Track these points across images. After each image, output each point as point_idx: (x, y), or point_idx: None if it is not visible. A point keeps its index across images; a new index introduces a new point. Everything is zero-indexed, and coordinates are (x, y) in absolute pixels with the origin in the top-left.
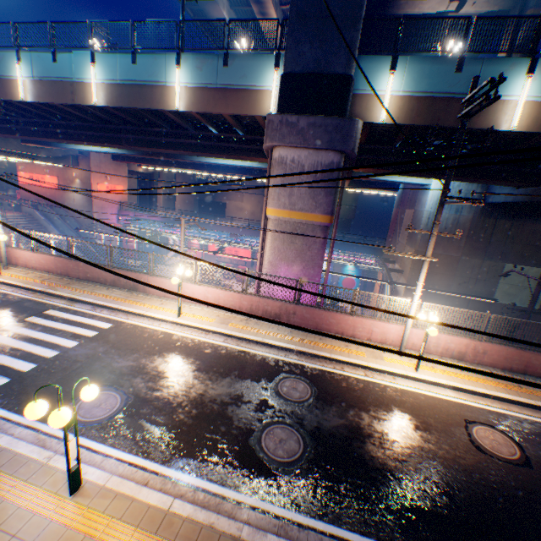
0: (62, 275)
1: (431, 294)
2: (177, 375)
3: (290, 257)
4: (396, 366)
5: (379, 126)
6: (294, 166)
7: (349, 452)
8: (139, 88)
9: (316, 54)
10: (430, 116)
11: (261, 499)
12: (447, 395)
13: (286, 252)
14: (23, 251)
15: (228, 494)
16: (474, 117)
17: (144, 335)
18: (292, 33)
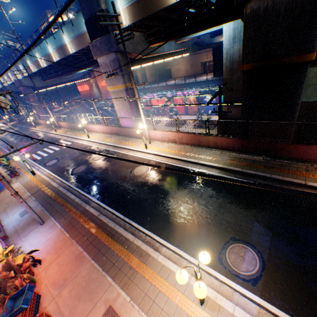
0: (71, 129)
1: (240, 106)
2: (73, 155)
3: (121, 107)
4: (141, 148)
5: (136, 24)
6: (105, 65)
7: (92, 172)
8: (61, 49)
9: (88, 6)
10: (141, 12)
11: (63, 179)
12: (149, 157)
13: (119, 105)
14: (61, 123)
15: (58, 178)
16: (158, 3)
17: (76, 145)
18: (78, 0)
